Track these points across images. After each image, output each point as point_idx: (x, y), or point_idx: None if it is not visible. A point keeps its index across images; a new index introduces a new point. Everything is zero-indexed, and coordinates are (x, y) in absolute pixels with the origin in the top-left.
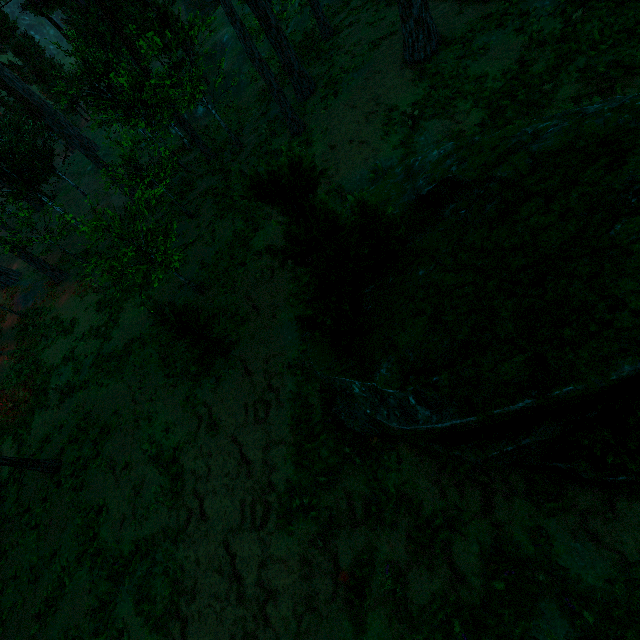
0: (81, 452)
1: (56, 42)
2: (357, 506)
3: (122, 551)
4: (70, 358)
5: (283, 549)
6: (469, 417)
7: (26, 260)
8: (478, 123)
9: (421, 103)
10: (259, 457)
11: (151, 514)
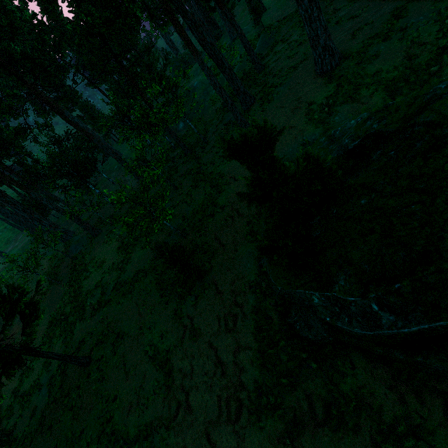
0: (104, 352)
1: (102, 99)
2: (317, 407)
3: (129, 433)
4: (100, 285)
5: (255, 443)
6: (438, 321)
7: (78, 223)
8: (380, 101)
9: (332, 96)
10: (230, 359)
11: (150, 403)
